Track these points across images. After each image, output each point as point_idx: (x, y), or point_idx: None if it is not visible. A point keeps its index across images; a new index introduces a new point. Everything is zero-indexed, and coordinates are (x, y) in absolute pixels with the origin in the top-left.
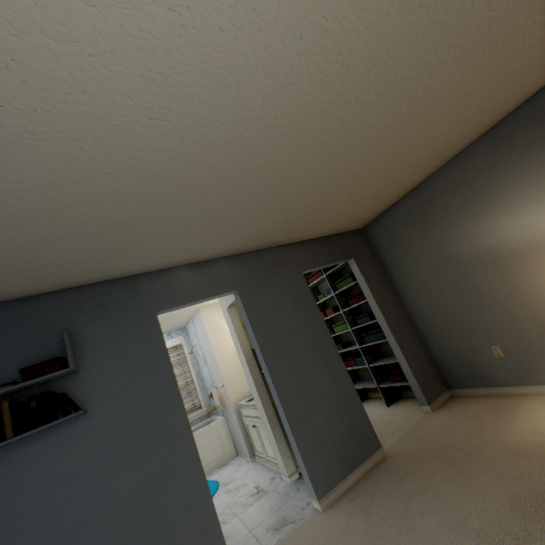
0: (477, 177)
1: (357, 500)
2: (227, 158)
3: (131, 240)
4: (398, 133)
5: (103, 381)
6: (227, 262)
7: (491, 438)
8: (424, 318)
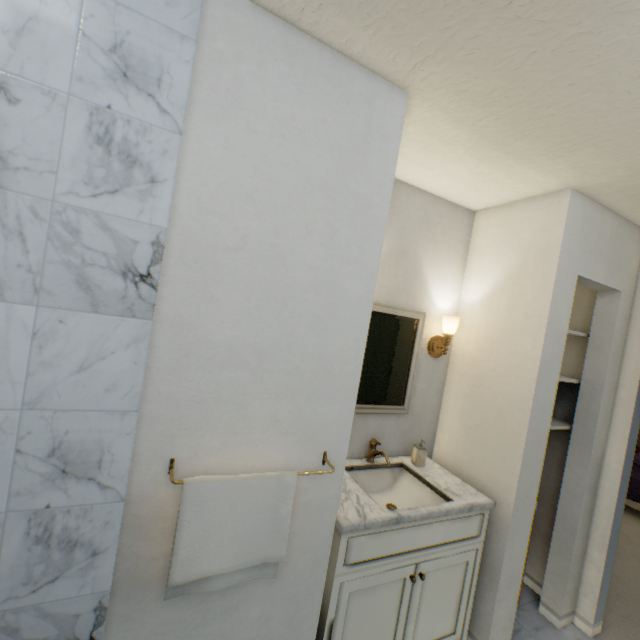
0: None
1: None
2: None
3: None
4: None
5: None
6: None
7: None
8: None
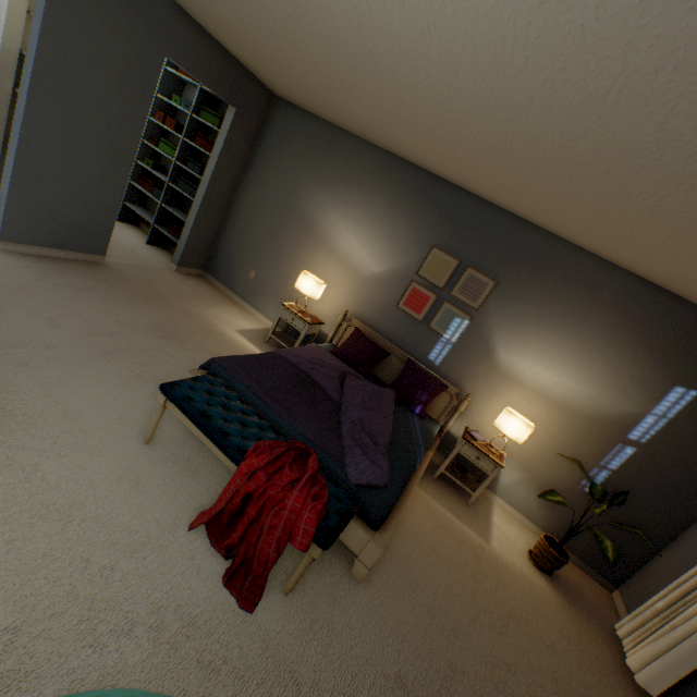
0: (359, 173)
1: (44, 265)
2: None
3: None
4: (331, 77)
5: None
6: None
7: (189, 305)
8: (239, 217)
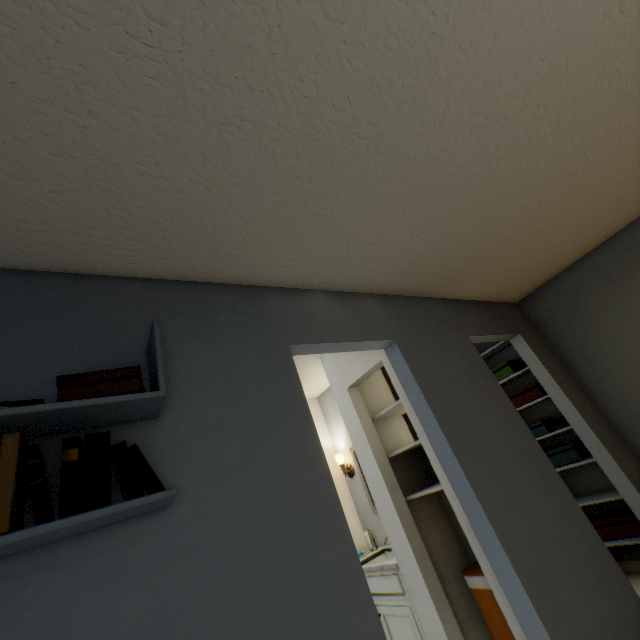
0: None
1: None
2: (521, 33)
3: (301, 188)
4: None
5: (201, 446)
6: (375, 301)
7: None
8: None
